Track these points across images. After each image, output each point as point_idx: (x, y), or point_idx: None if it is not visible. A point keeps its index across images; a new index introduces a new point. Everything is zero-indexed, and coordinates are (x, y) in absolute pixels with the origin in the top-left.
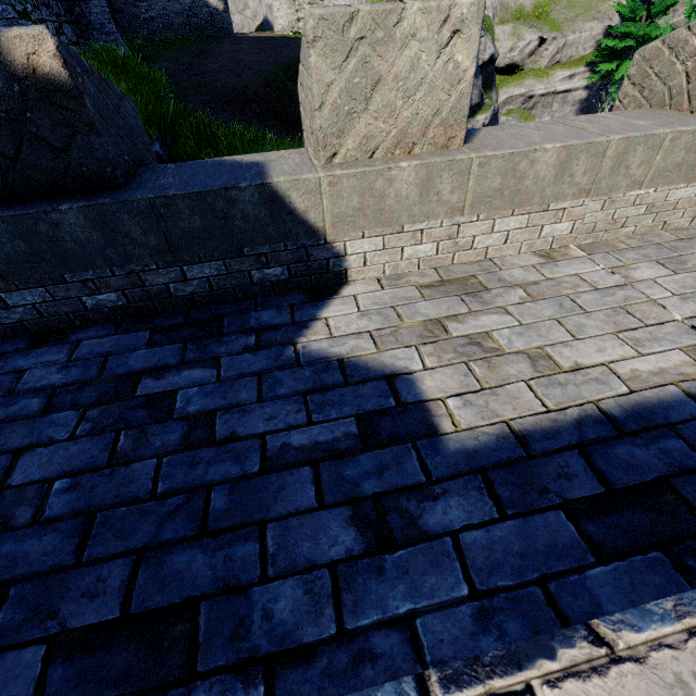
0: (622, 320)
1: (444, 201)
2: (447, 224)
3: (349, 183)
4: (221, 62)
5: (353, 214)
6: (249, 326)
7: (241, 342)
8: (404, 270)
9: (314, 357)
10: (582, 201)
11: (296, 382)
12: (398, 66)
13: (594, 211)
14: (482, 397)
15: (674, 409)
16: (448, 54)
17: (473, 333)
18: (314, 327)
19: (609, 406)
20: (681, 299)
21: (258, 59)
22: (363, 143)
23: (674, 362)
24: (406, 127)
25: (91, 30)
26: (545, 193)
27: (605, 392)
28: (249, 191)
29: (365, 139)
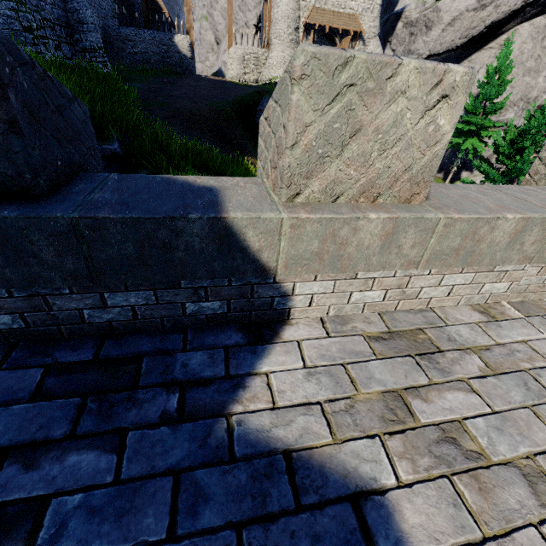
0: None
1: (402, 254)
2: (400, 275)
3: (313, 227)
4: (183, 91)
5: (310, 258)
6: (172, 375)
7: (160, 401)
8: (347, 312)
9: (253, 443)
10: (523, 266)
11: (227, 494)
12: (381, 119)
13: (530, 275)
14: None
15: None
16: (432, 116)
17: (440, 417)
18: (252, 385)
19: None
20: None
21: (211, 93)
22: (330, 186)
23: None
24: (375, 178)
25: (85, 52)
26: (495, 256)
27: None
28: (199, 224)
29: (333, 183)
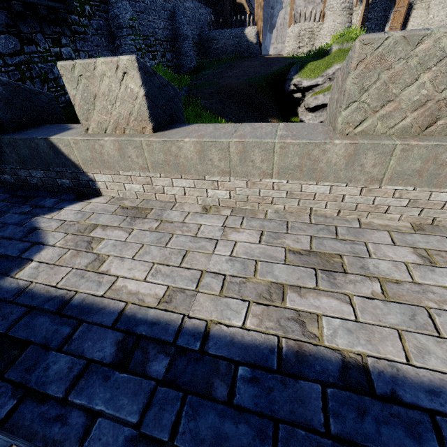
0: (174, 258)
1: (135, 162)
2: (143, 175)
3: (83, 144)
4: (236, 71)
5: (91, 160)
6: (39, 204)
7: (27, 209)
8: (130, 196)
9: (32, 224)
10: (229, 178)
11: (10, 232)
12: (103, 89)
13: (242, 187)
14: (48, 268)
15: (105, 316)
16: (125, 84)
17: (103, 237)
18: (57, 212)
19: (81, 297)
20: (230, 260)
21: (256, 70)
22: (99, 125)
23: (156, 293)
24: (117, 119)
25: (180, 55)
26: (197, 168)
27: (93, 290)
28: (42, 141)
29: (100, 123)
